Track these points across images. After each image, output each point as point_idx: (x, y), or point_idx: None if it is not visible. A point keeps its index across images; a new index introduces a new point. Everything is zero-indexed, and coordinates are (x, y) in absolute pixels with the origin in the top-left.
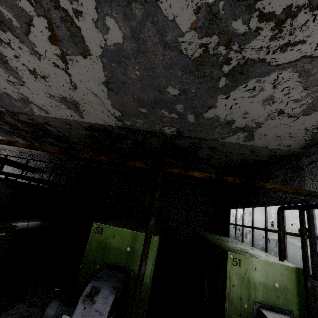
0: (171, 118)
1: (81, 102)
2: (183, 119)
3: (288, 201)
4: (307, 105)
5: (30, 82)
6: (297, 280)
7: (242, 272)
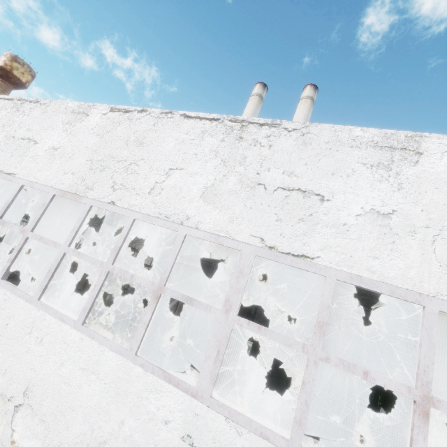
0: None
1: None
2: None
3: None
4: None
5: None
6: None
7: None
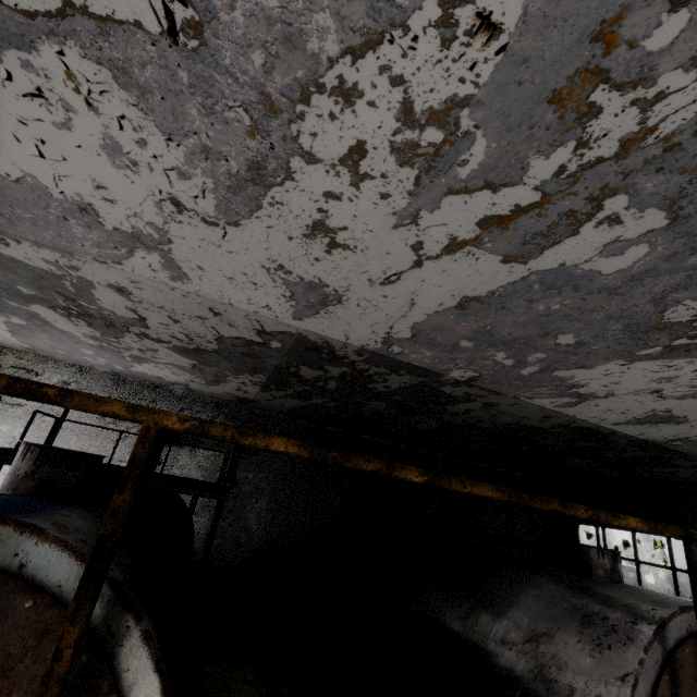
0: None
1: (689, 424)
2: None
3: None
4: None
5: (691, 402)
6: None
7: None
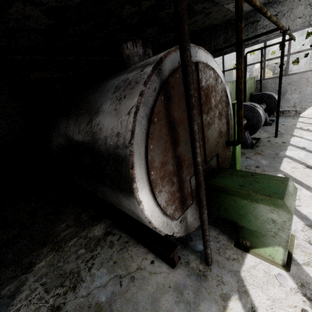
0: None
1: None
2: None
3: (228, 52)
4: None
5: None
6: (254, 81)
7: (248, 84)
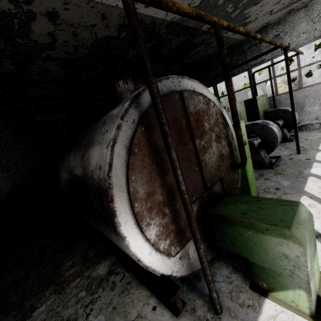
0: (226, 12)
1: None
2: (230, 14)
3: (235, 74)
4: (282, 7)
5: None
6: (266, 98)
7: (260, 102)
